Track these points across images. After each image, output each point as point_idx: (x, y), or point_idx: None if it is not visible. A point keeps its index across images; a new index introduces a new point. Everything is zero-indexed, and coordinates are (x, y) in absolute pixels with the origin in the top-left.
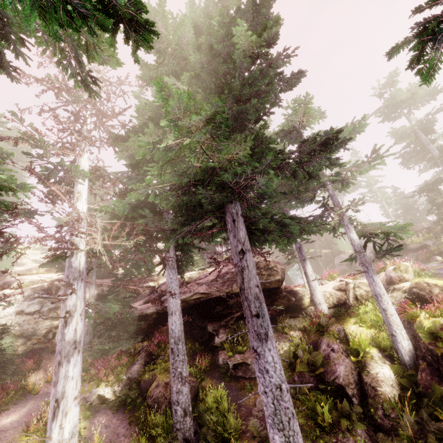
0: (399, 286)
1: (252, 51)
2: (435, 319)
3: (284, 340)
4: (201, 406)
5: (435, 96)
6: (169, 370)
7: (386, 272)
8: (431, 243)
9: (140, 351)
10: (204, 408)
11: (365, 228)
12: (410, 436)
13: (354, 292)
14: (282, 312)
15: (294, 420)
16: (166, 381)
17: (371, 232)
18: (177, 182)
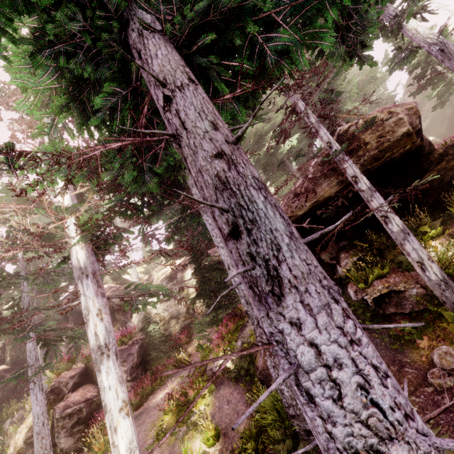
0: None
1: None
2: None
3: None
4: None
5: None
6: None
7: None
8: None
9: None
10: None
11: None
12: None
13: None
14: None
15: None
16: None
17: None
18: None
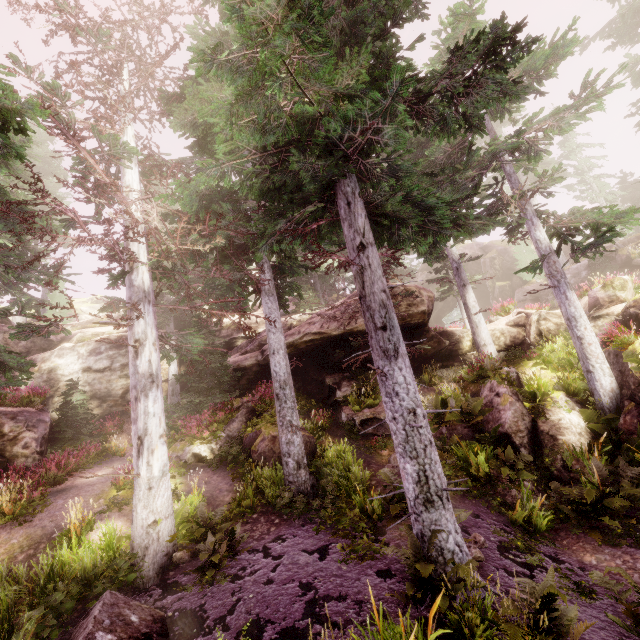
0: (608, 310)
1: None
2: None
3: (432, 393)
4: (319, 461)
5: None
6: (276, 424)
7: (590, 292)
8: None
9: (239, 408)
10: (323, 463)
11: (560, 220)
12: (596, 484)
13: (538, 326)
14: (430, 361)
15: (432, 448)
16: (273, 434)
17: (570, 228)
18: (259, 143)
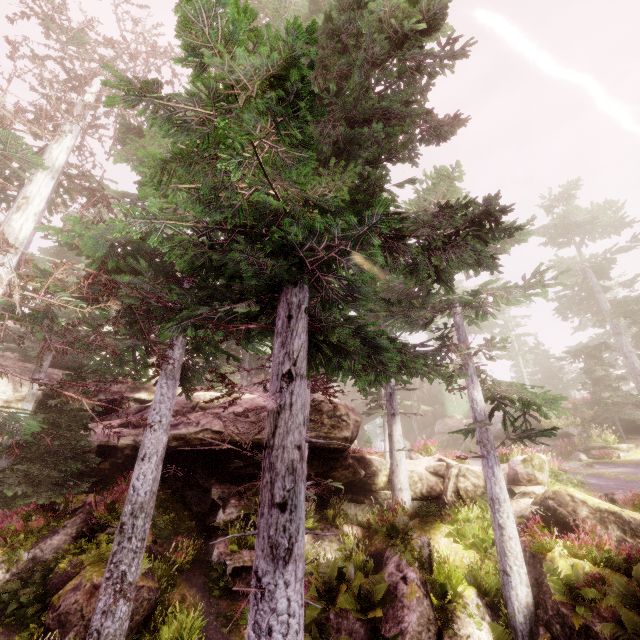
0: (525, 489)
1: (395, 26)
2: (577, 561)
3: (332, 538)
4: None
5: (620, 230)
6: None
7: (511, 462)
8: (576, 433)
9: (76, 511)
10: None
11: (497, 386)
12: None
13: (457, 482)
14: (341, 489)
15: None
16: (96, 581)
17: (504, 396)
18: (200, 215)
